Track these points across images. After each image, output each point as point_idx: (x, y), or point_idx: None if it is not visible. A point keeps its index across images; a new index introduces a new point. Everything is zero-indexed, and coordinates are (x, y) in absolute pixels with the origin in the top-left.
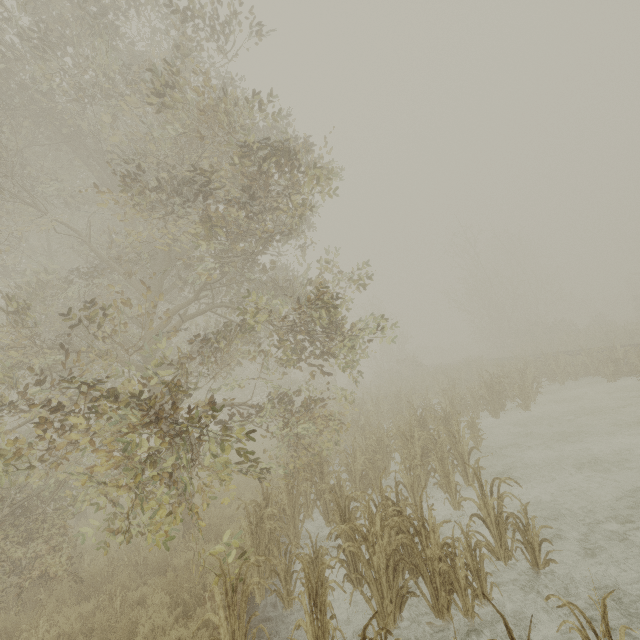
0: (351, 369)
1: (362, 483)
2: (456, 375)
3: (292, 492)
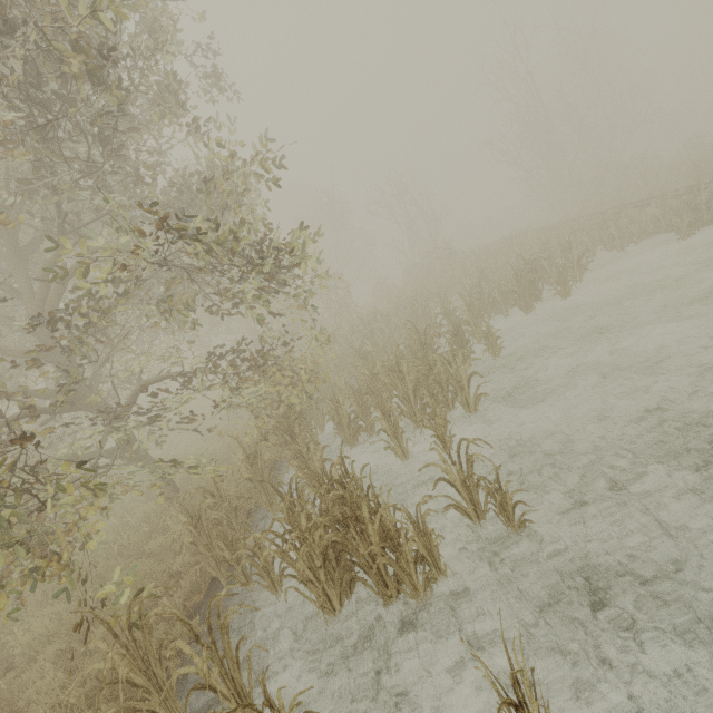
0: (301, 307)
1: (352, 428)
2: (491, 262)
3: (256, 463)
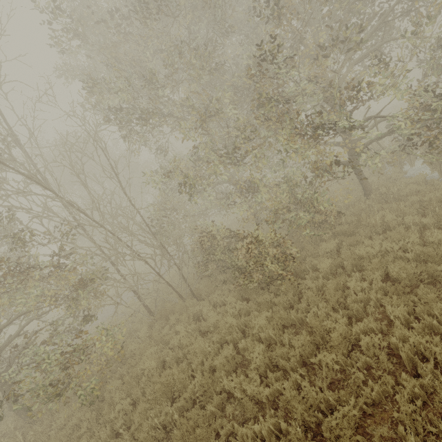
0: None
1: None
2: None
3: None
